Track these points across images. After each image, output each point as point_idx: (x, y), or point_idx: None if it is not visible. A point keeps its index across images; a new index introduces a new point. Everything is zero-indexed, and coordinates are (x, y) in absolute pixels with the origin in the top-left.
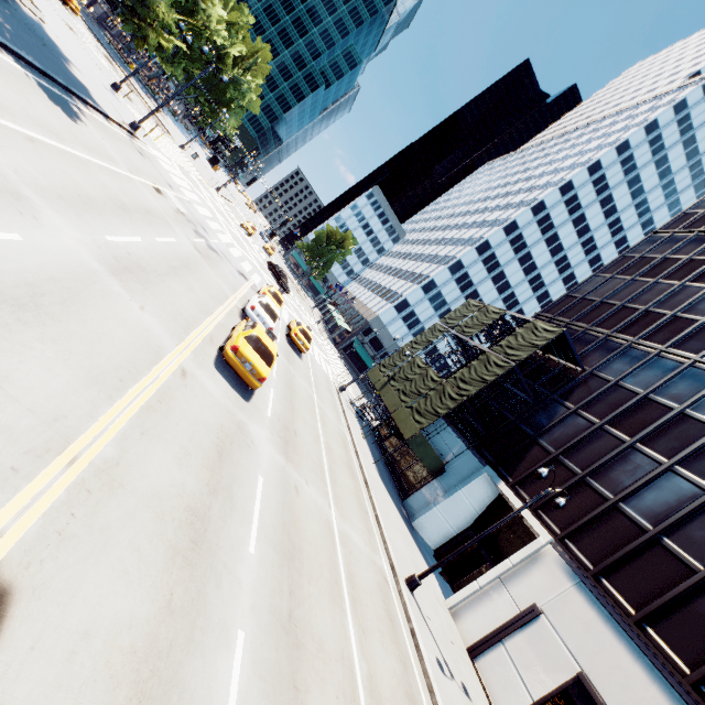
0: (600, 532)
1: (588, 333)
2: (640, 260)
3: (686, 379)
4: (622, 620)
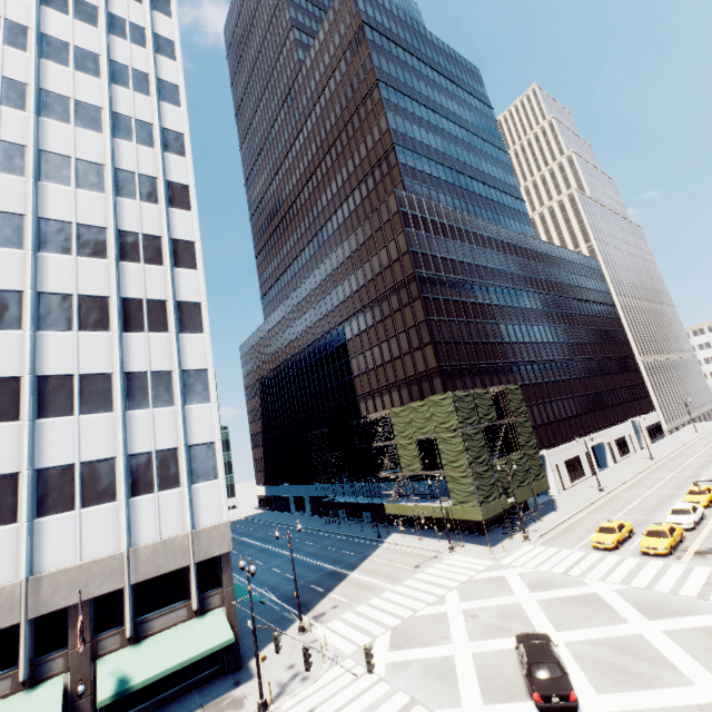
0: (542, 436)
1: (472, 368)
2: (435, 302)
3: (508, 373)
4: (557, 445)
